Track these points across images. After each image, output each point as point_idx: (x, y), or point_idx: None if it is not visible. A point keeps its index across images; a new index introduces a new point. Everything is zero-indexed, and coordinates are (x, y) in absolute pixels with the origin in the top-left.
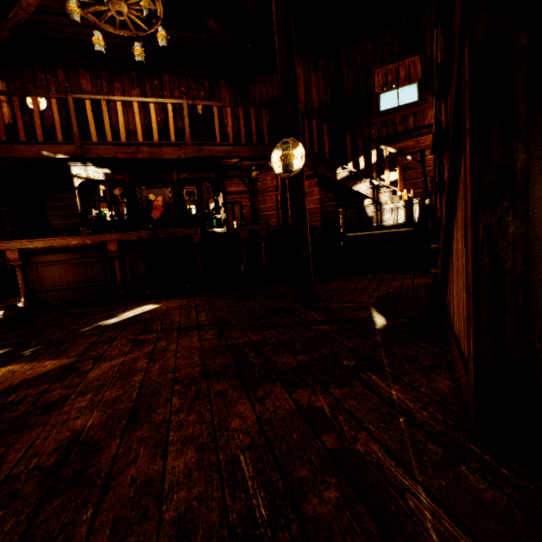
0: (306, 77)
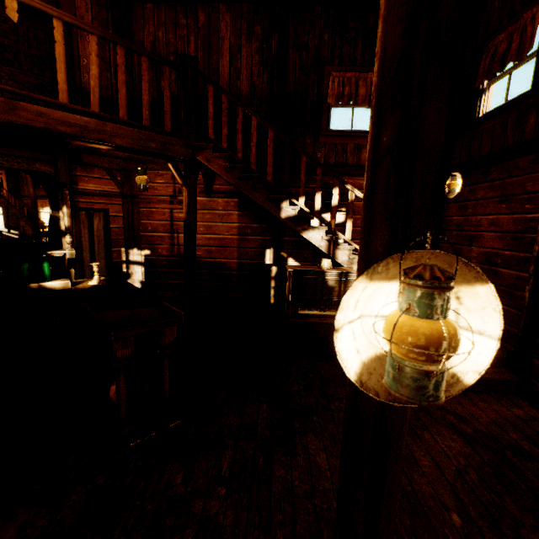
0: (233, 42)
